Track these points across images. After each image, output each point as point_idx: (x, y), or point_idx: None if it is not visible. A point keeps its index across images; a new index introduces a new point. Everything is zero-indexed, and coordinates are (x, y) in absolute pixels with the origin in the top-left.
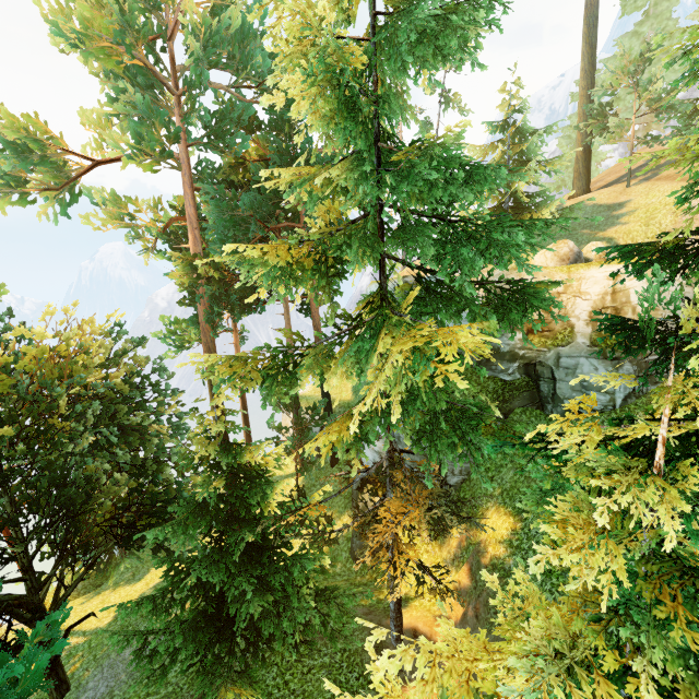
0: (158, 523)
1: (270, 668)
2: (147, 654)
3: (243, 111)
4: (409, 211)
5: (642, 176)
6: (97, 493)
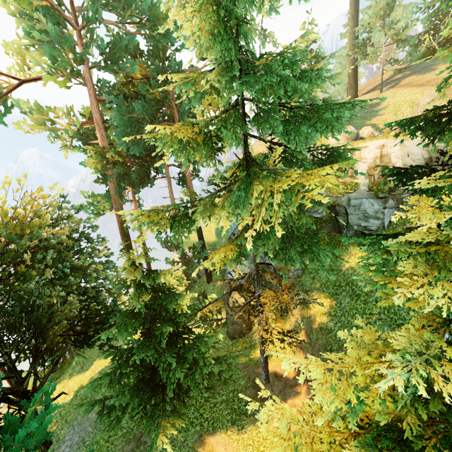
0: (104, 328)
1: (189, 408)
2: (106, 412)
3: (128, 42)
4: (262, 102)
5: (389, 85)
6: (57, 313)
